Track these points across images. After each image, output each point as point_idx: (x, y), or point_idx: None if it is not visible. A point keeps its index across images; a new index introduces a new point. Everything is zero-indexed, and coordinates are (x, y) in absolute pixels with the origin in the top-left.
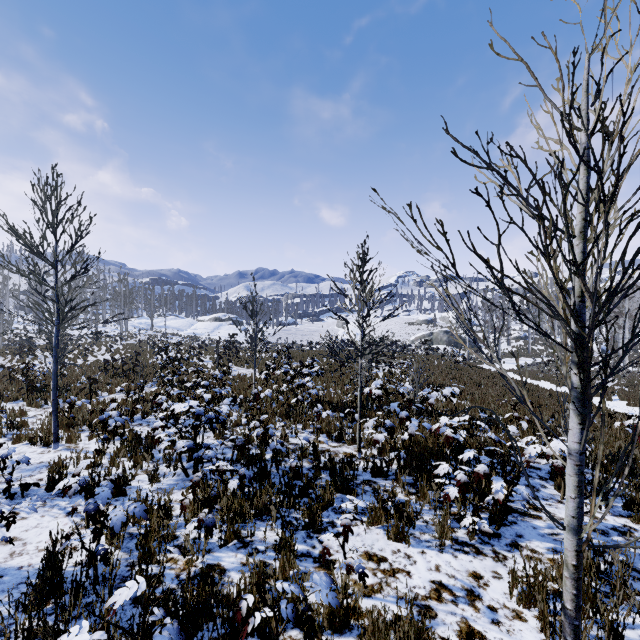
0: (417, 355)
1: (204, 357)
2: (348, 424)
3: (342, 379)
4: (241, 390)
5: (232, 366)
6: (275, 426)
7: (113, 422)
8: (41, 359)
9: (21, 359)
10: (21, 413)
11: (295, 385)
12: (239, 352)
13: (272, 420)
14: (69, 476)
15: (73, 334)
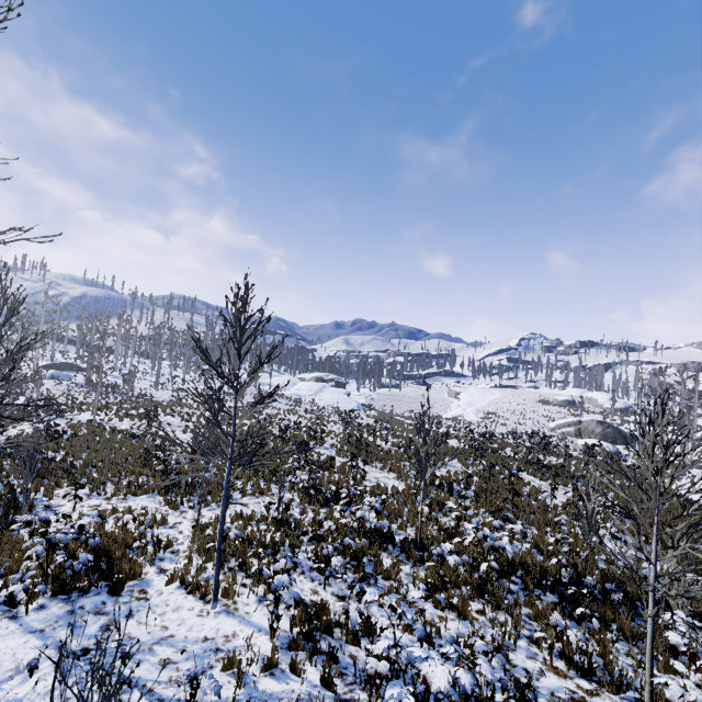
0: (580, 462)
1: (324, 442)
2: (574, 626)
3: (514, 512)
4: (393, 518)
5: (361, 463)
6: (471, 613)
7: (289, 599)
8: (165, 427)
9: (149, 427)
10: (162, 520)
11: (487, 546)
12: (369, 445)
13: (470, 606)
14: (246, 686)
15: (185, 388)
